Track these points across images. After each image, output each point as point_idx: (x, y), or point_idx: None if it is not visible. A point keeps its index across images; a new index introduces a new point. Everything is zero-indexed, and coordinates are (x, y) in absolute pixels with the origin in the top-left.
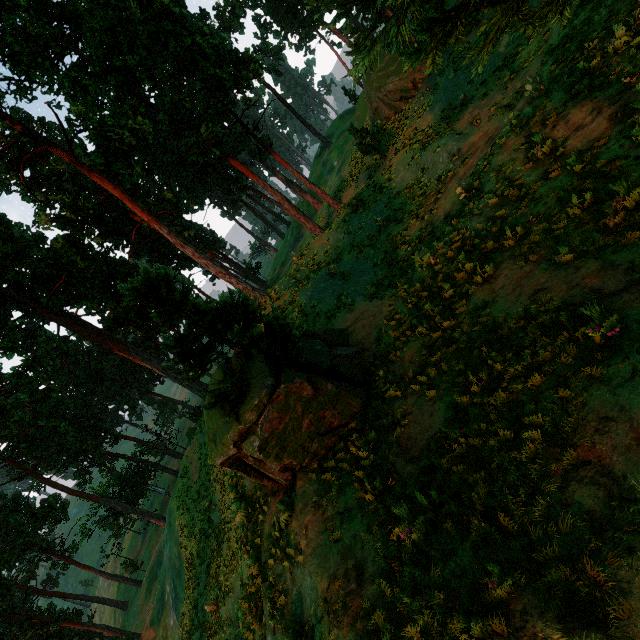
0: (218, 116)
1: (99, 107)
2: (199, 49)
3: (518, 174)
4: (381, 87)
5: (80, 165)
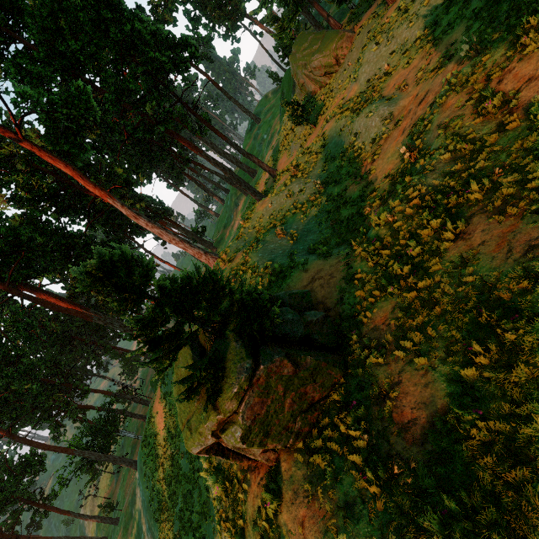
0: (160, 97)
1: (46, 92)
2: (138, 35)
3: (468, 129)
4: (307, 64)
5: (29, 145)
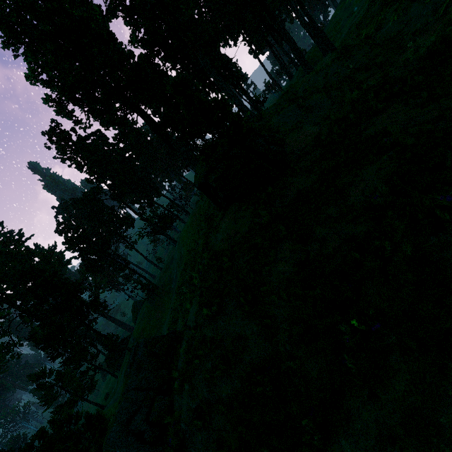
0: None
1: None
2: None
3: None
4: None
5: None
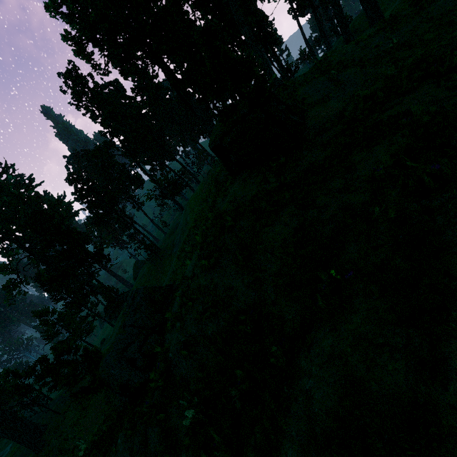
0: None
1: None
2: None
3: None
4: None
5: None
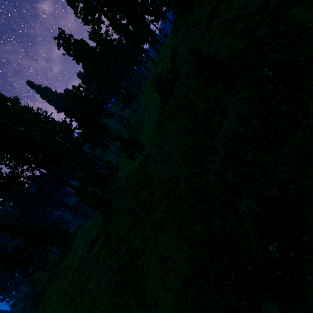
0: None
1: None
2: None
3: None
4: None
5: None
